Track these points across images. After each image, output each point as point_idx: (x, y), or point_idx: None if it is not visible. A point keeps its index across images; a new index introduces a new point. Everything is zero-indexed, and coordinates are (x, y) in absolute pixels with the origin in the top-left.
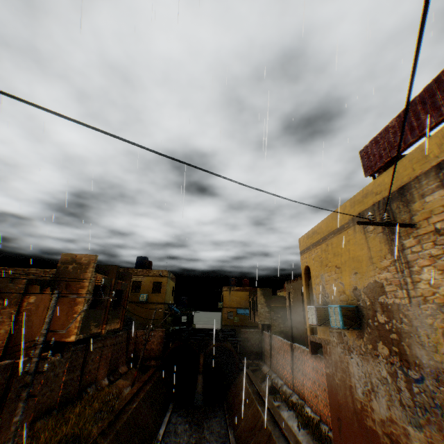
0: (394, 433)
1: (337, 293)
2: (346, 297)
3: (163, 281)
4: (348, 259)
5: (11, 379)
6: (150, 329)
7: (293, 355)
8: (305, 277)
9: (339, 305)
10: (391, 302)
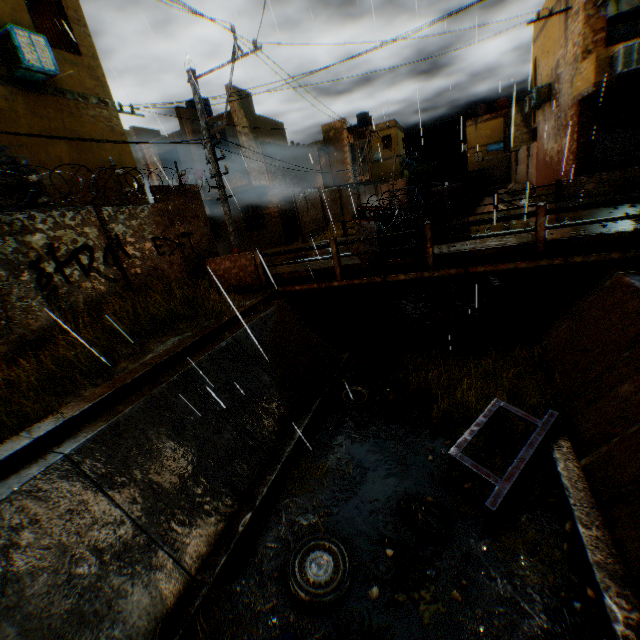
0: (550, 154)
1: (544, 78)
2: (547, 80)
3: (392, 133)
4: (551, 44)
5: (339, 196)
6: (394, 176)
7: (528, 156)
8: (534, 72)
9: (534, 89)
10: (559, 73)
